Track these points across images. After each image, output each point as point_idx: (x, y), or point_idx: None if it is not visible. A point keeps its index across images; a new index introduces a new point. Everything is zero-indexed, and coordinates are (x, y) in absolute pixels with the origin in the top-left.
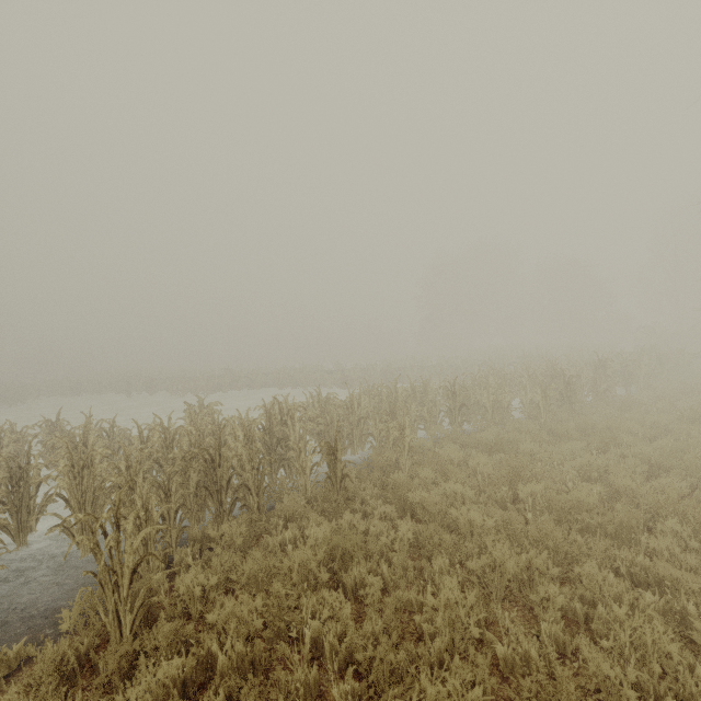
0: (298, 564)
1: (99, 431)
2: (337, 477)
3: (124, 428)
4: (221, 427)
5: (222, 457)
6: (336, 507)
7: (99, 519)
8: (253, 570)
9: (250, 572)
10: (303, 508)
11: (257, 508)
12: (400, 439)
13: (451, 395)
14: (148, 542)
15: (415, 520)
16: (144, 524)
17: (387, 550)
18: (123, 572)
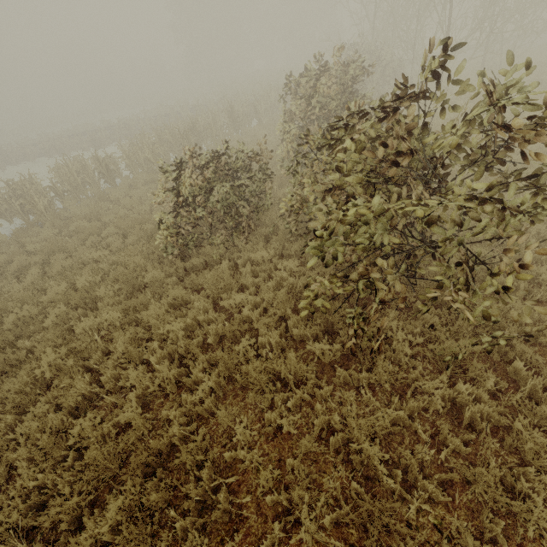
0: None
1: None
2: None
3: None
4: None
5: None
6: None
7: None
8: None
9: None
10: None
11: None
12: (34, 209)
13: (100, 164)
14: None
15: None
16: None
17: None
18: None
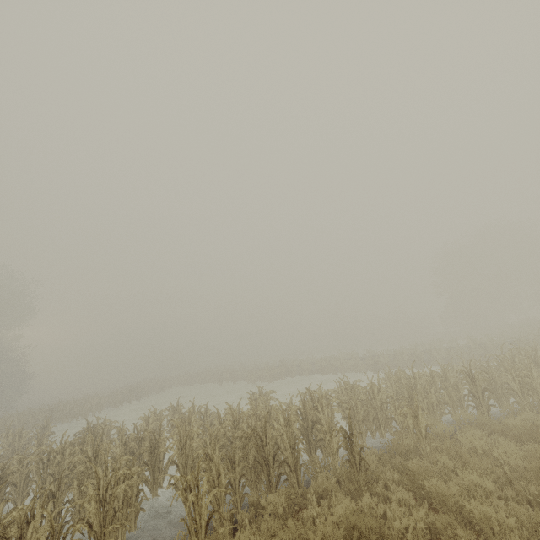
0: (322, 538)
1: (198, 413)
2: (356, 459)
3: (213, 411)
4: (271, 412)
5: (272, 436)
6: (359, 489)
7: (185, 480)
8: (289, 538)
9: (286, 539)
10: (331, 487)
11: (297, 483)
12: (414, 425)
13: (470, 379)
14: (220, 503)
15: (438, 511)
16: (217, 487)
17: (403, 538)
18: (201, 523)
